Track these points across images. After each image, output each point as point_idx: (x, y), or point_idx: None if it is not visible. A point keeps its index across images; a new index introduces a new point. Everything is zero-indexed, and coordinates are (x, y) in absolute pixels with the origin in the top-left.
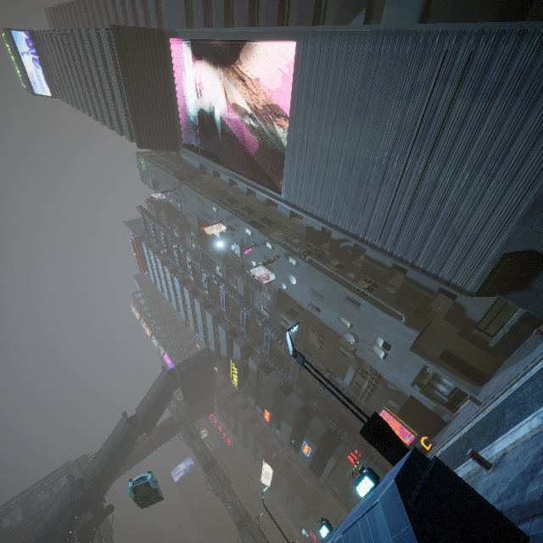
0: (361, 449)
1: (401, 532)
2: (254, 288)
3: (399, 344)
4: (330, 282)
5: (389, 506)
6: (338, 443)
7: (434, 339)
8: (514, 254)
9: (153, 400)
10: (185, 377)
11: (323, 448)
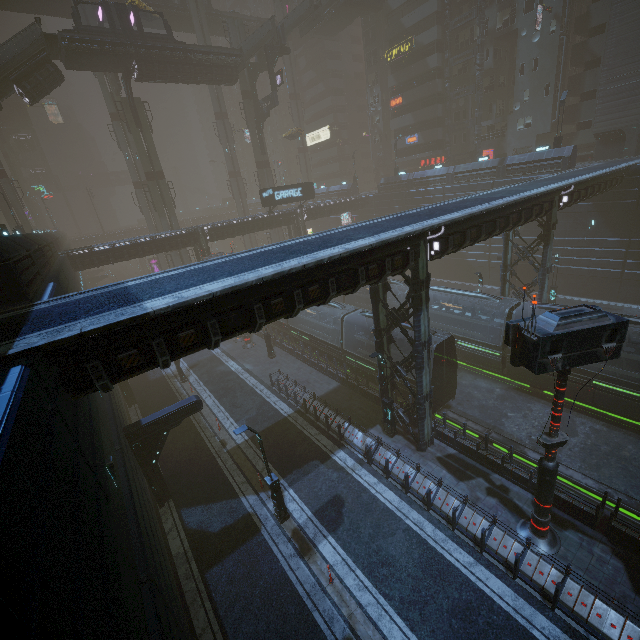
0: (451, 159)
1: (568, 152)
2: (496, 2)
3: (536, 129)
4: (553, 67)
5: (568, 149)
6: (439, 149)
7: (543, 141)
8: (621, 132)
9: (330, 5)
10: (353, 6)
11: (426, 146)
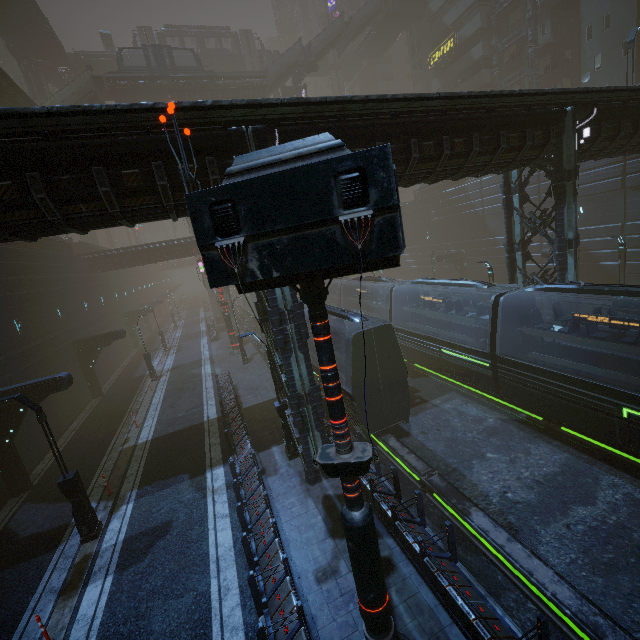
0: None
1: None
2: None
3: None
4: (632, 18)
5: None
6: None
7: None
8: None
9: (364, 21)
10: (391, 19)
11: None
